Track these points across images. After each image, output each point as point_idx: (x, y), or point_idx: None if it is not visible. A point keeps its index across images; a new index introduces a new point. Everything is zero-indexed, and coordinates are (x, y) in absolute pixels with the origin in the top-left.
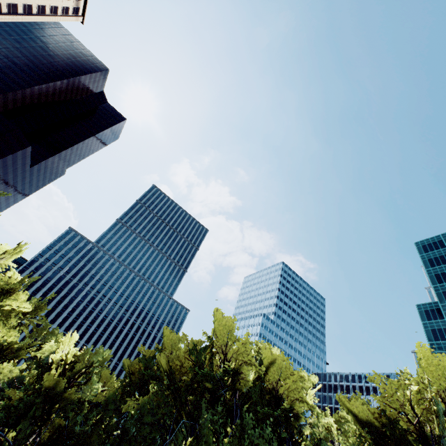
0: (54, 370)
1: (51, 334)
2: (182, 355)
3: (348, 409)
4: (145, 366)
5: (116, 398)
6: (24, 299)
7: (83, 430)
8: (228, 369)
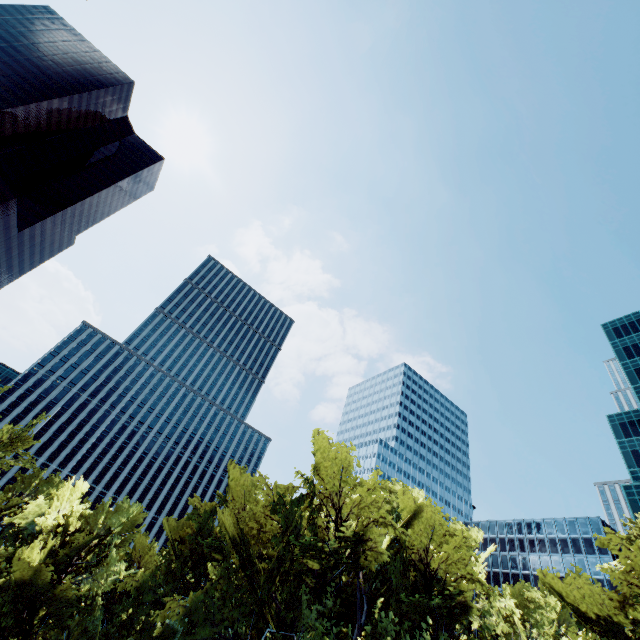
0: (38, 545)
1: (45, 483)
2: (262, 510)
3: (560, 591)
4: (201, 530)
5: (155, 585)
6: None
7: (106, 635)
8: (346, 532)
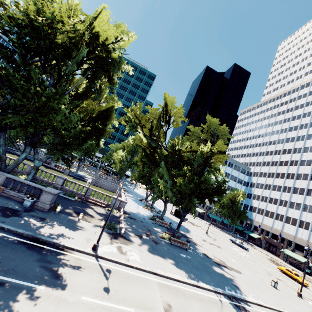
0: None
1: None
2: None
3: None
4: None
5: None
6: None
7: None
8: None
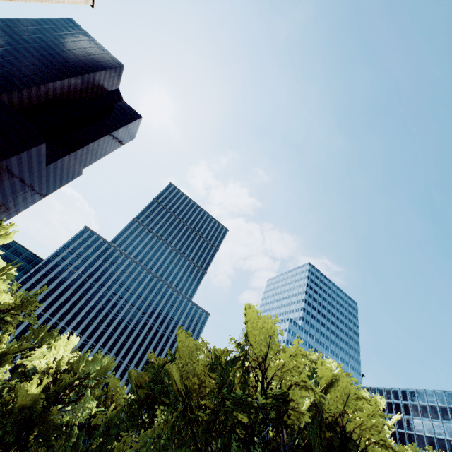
0: (33, 382)
1: (48, 335)
2: (202, 368)
3: None
4: (155, 380)
5: (120, 419)
6: (5, 290)
7: (86, 451)
8: (275, 395)
